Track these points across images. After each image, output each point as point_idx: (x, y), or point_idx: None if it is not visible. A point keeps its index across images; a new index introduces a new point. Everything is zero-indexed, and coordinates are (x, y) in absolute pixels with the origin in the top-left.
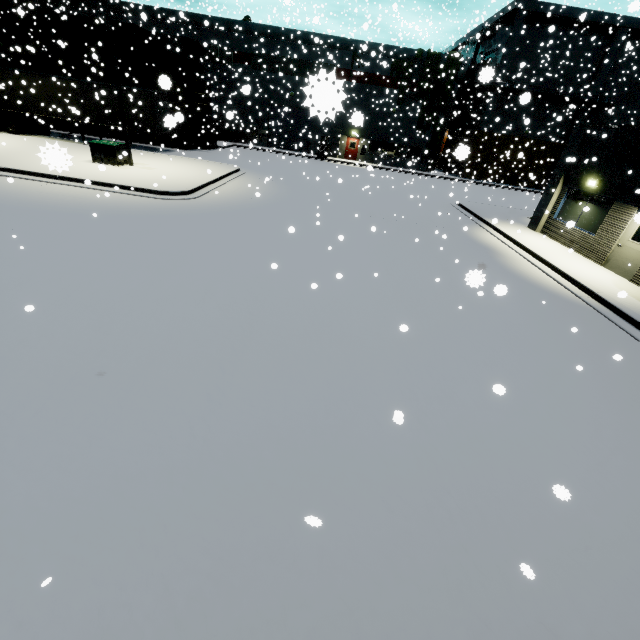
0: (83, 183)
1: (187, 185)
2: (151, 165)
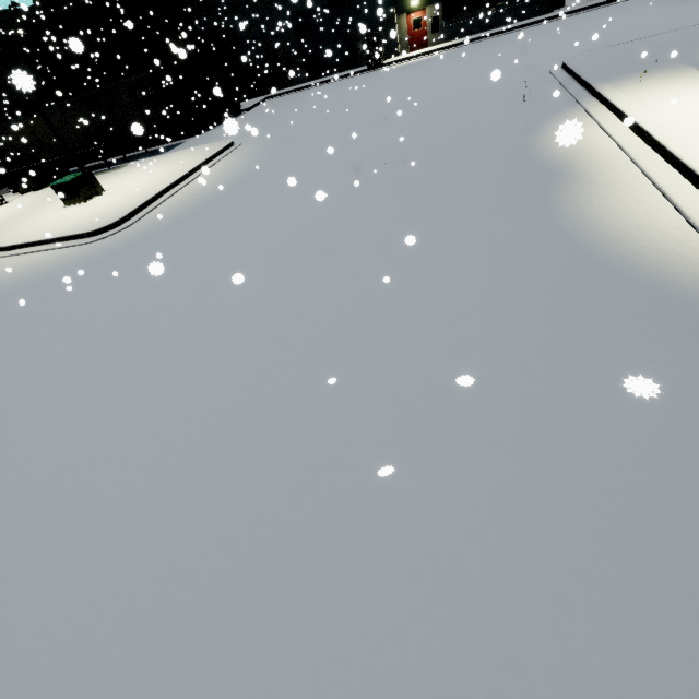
0: (29, 247)
1: (129, 208)
2: (123, 185)
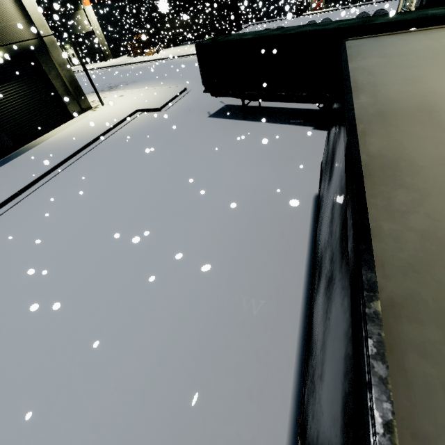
0: None
1: None
2: None
